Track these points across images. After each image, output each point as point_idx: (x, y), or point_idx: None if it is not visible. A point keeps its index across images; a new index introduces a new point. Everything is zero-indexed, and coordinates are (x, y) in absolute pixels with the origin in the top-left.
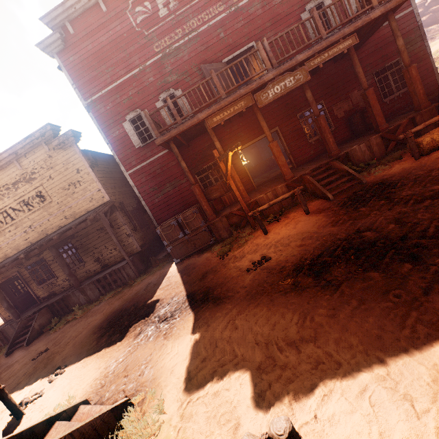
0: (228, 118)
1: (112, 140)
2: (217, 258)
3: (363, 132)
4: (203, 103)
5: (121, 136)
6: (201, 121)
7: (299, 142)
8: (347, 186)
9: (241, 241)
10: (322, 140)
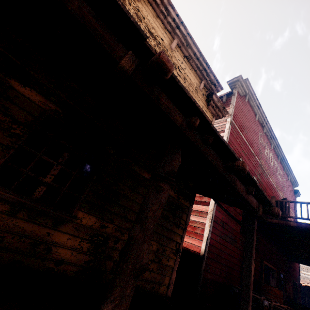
0: None
1: None
2: None
3: None
4: None
5: None
6: None
7: None
8: None
9: None
10: None
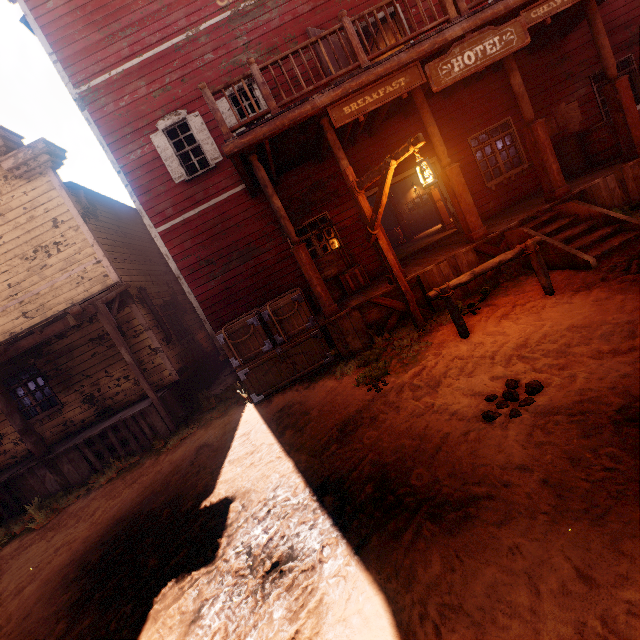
0: (372, 108)
1: (127, 166)
2: (361, 391)
3: (580, 170)
4: (323, 77)
5: (147, 159)
6: (313, 120)
7: (470, 186)
8: (620, 241)
9: (405, 353)
10: (508, 185)
